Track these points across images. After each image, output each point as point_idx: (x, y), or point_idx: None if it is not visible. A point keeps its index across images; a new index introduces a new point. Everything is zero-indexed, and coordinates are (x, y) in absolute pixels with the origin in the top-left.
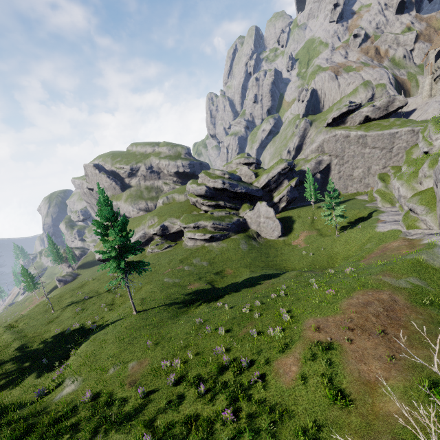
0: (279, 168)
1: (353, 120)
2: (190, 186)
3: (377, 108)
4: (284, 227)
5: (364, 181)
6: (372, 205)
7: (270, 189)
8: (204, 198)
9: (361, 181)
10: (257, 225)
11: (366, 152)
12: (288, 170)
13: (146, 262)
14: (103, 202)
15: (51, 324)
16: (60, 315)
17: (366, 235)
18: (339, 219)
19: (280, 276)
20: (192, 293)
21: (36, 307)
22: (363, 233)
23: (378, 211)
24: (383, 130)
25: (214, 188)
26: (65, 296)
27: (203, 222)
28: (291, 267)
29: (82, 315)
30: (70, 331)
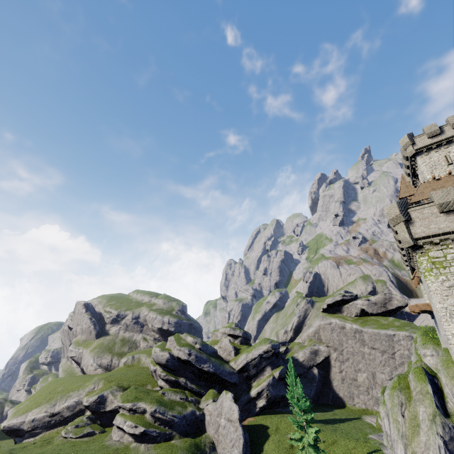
0: (261, 348)
1: (349, 310)
2: (153, 349)
3: (373, 303)
4: (252, 444)
5: (371, 393)
6: (377, 437)
7: (249, 375)
8: (164, 368)
9: (368, 392)
10: (216, 428)
11: (365, 351)
12: (272, 353)
13: None
14: None
15: None
16: None
17: None
18: (312, 452)
19: None
20: None
21: None
22: None
23: (379, 452)
24: (379, 328)
25: (178, 358)
26: None
27: (145, 404)
28: None
29: None
30: None
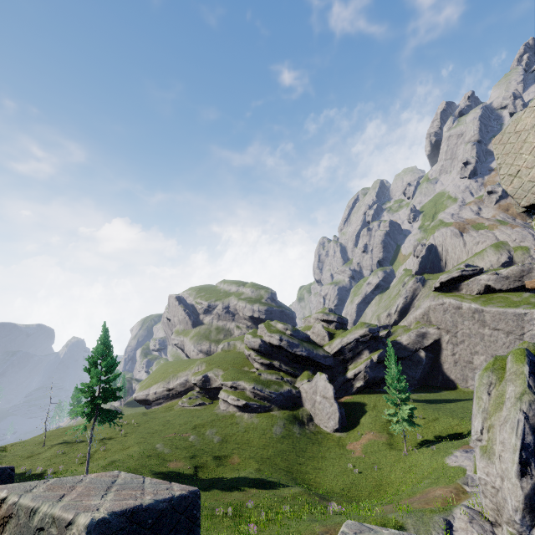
0: (357, 333)
1: (470, 288)
2: (245, 336)
3: (504, 277)
4: (349, 418)
5: None
6: None
7: (344, 358)
8: (258, 353)
9: None
10: (312, 404)
11: (485, 333)
12: (369, 338)
13: (116, 413)
14: (101, 340)
15: (28, 460)
16: (44, 452)
17: (432, 464)
18: (406, 426)
19: (277, 488)
20: (164, 473)
21: (39, 436)
22: (431, 459)
23: None
24: (506, 307)
25: (270, 344)
26: (68, 432)
27: (244, 383)
28: (317, 483)
29: (56, 459)
30: (29, 474)
